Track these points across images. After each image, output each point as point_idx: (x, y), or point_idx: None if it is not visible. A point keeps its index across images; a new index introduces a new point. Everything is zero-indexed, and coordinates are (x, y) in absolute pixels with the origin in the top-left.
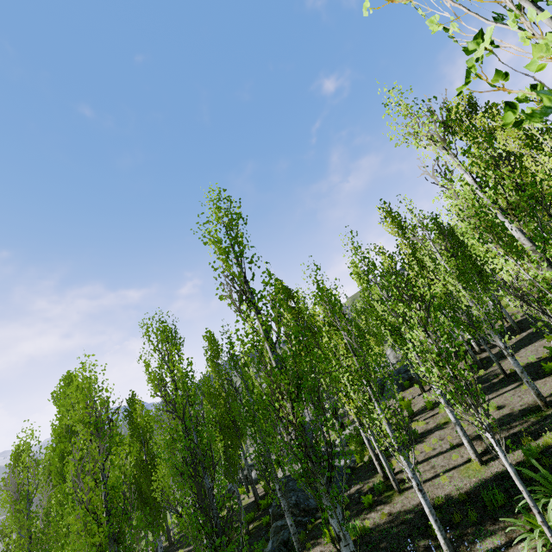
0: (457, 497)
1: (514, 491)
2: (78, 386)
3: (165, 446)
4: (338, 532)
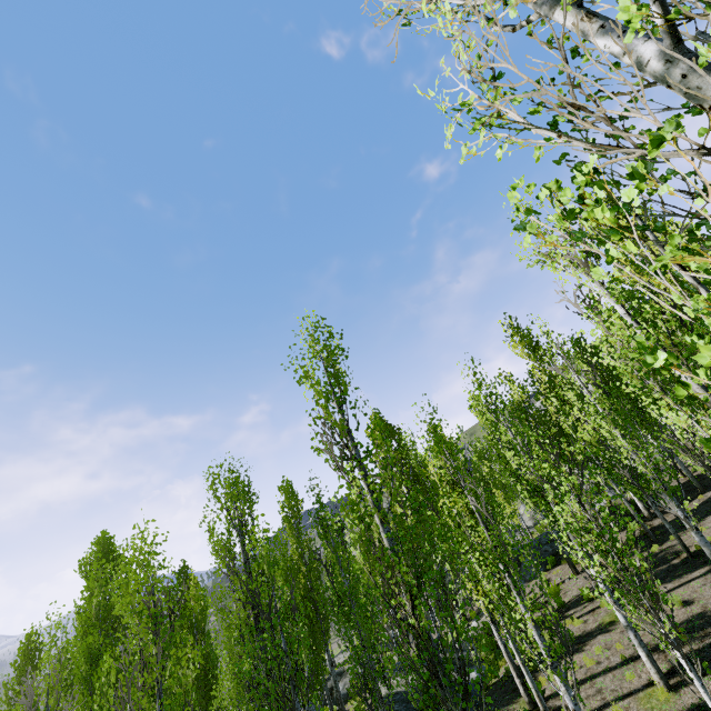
0: None
1: None
2: (113, 552)
3: (231, 646)
4: None
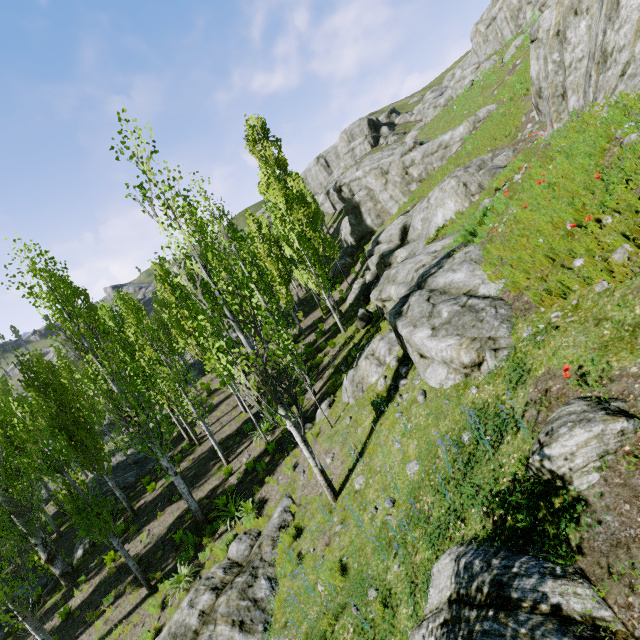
0: (232, 434)
1: (258, 420)
2: None
3: None
4: (167, 466)
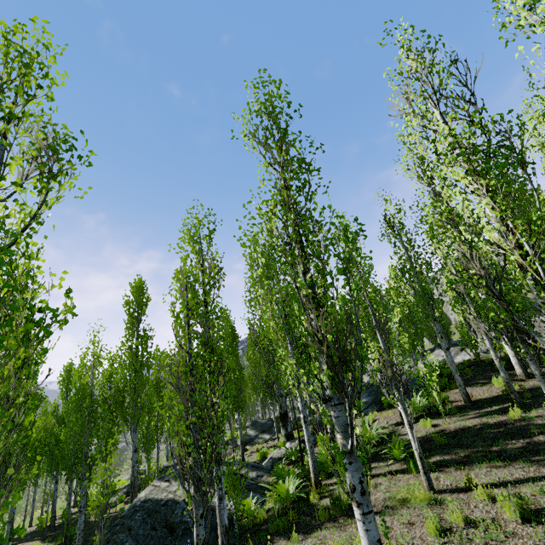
0: None
1: None
2: None
3: None
4: None
